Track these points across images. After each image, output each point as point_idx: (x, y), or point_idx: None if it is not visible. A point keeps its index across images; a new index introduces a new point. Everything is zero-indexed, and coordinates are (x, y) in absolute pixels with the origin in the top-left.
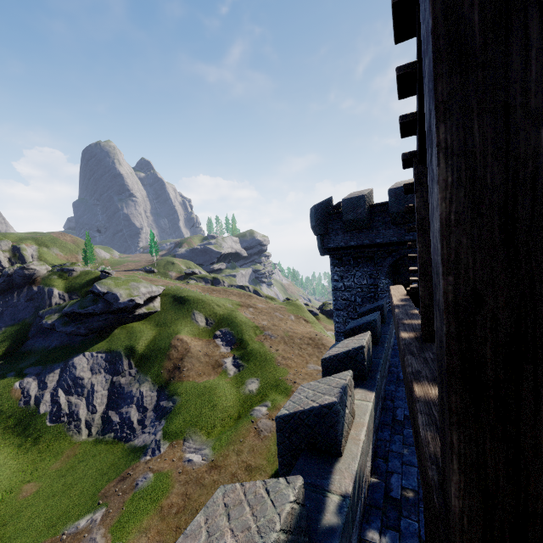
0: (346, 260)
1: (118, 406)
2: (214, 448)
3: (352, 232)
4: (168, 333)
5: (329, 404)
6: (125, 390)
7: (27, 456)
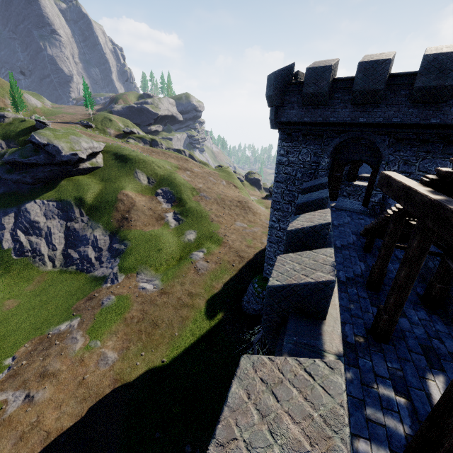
0: (295, 136)
1: (76, 246)
2: (162, 280)
3: (308, 107)
4: (113, 188)
5: (327, 281)
6: (80, 234)
7: (2, 281)
